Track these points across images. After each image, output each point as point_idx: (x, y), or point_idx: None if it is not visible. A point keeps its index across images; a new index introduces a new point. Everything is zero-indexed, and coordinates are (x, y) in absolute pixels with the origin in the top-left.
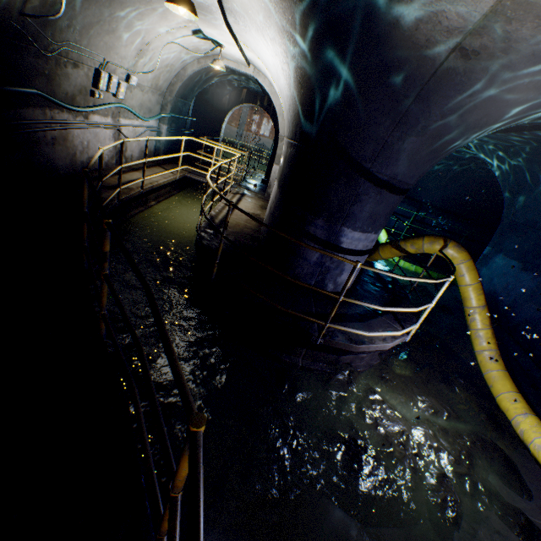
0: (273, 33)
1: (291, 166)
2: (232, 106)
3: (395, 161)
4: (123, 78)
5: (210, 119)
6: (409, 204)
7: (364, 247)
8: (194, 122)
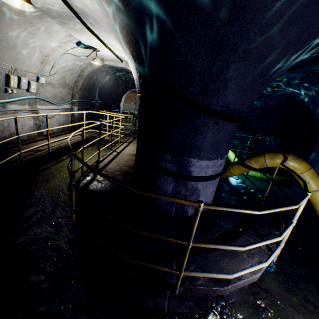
0: (99, 8)
1: (139, 114)
2: (125, 91)
3: (223, 90)
4: (34, 79)
5: (113, 101)
6: (245, 132)
7: (214, 172)
8: (102, 104)
